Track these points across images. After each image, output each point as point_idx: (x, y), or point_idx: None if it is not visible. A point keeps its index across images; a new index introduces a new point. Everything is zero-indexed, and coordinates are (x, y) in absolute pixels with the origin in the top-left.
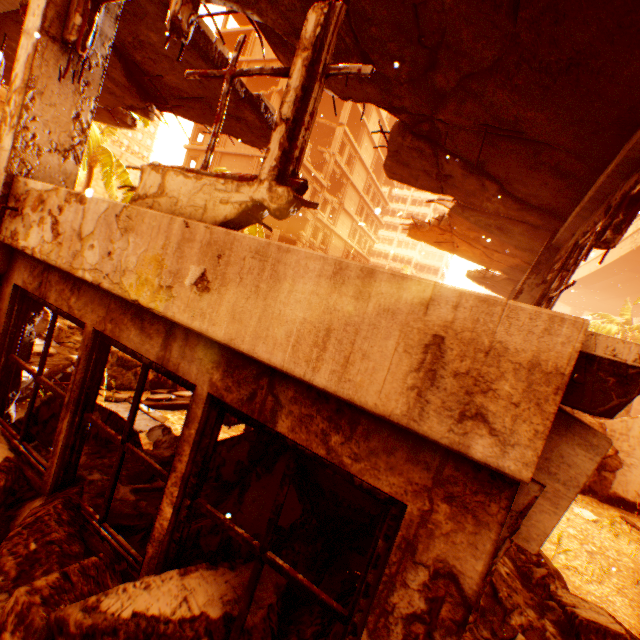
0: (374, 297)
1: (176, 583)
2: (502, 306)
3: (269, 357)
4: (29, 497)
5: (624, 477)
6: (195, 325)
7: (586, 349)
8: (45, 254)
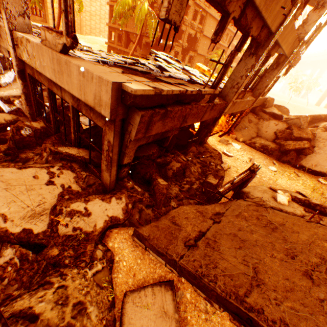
0: (85, 77)
1: (76, 150)
2: (102, 79)
3: (74, 94)
4: (51, 136)
5: (310, 158)
6: (62, 86)
7: (124, 89)
8: (29, 63)
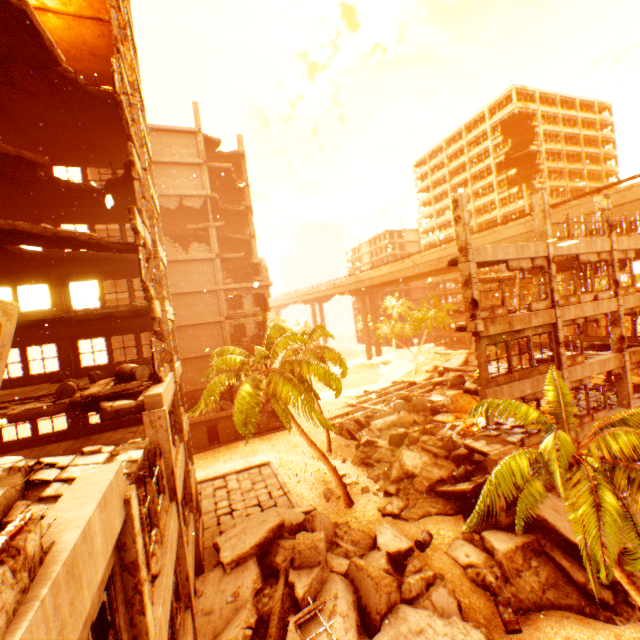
0: None
1: None
2: None
3: None
4: None
5: None
6: None
7: None
8: None
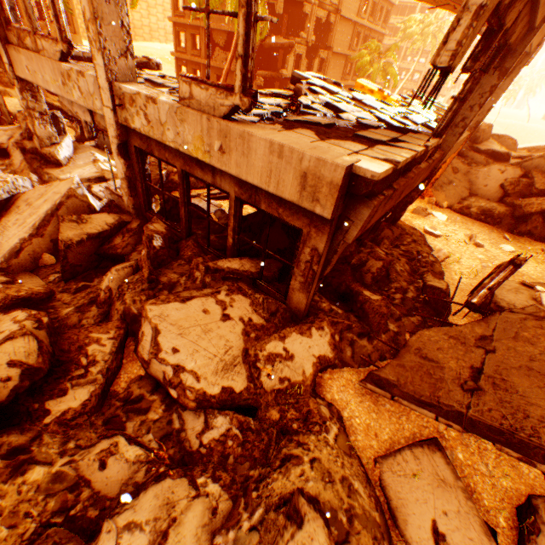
0: (284, 157)
1: (238, 261)
2: (323, 161)
3: (253, 182)
4: (179, 241)
5: None
6: (223, 169)
7: (357, 173)
8: (147, 133)
